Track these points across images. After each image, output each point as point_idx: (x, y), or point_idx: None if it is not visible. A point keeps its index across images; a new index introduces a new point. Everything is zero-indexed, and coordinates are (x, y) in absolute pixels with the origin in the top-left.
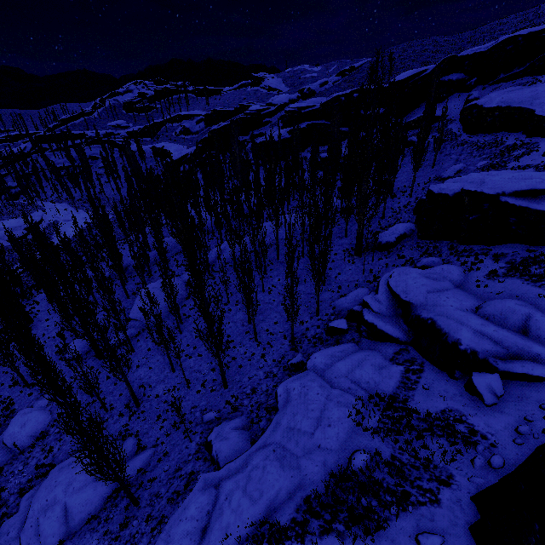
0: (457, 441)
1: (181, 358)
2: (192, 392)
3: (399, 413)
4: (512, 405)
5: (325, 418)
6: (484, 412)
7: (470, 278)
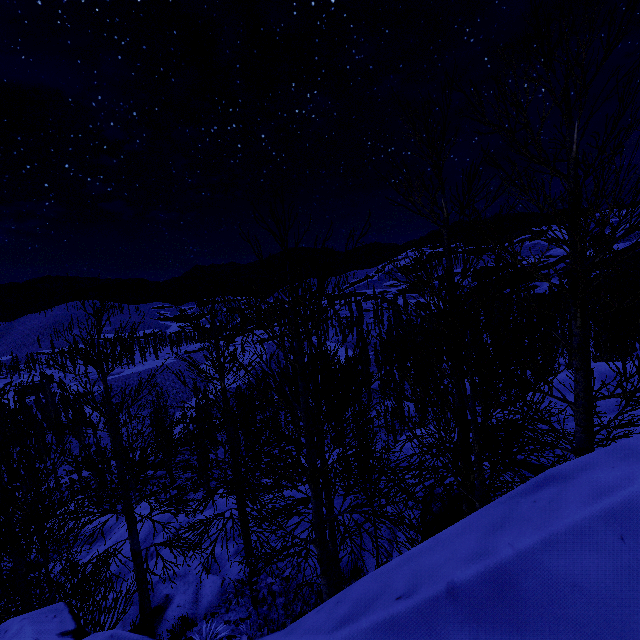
0: None
1: None
2: None
3: None
4: None
5: None
6: None
7: None
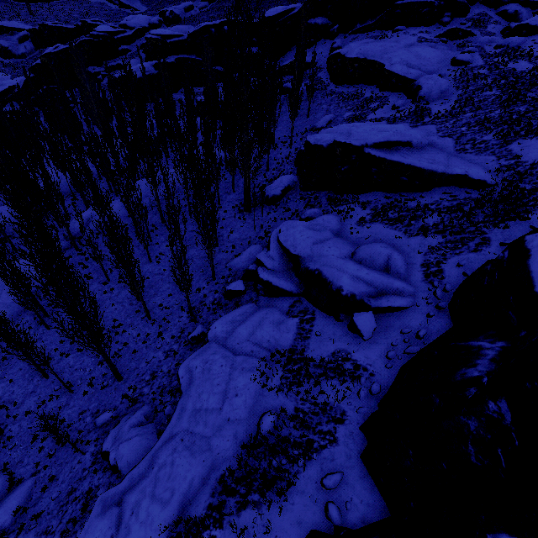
0: (346, 379)
1: (55, 359)
2: (77, 395)
3: (299, 365)
4: (382, 335)
5: (232, 389)
6: (364, 346)
7: (345, 226)
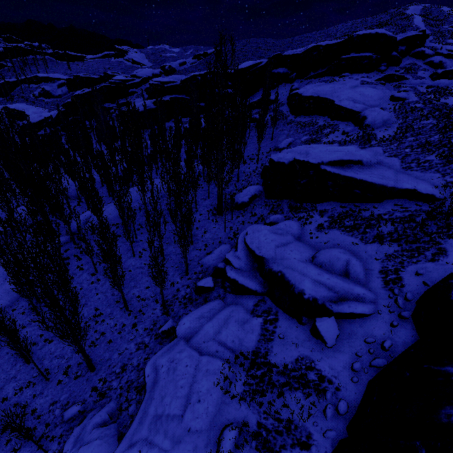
0: (311, 391)
1: (39, 345)
2: (52, 384)
3: (262, 370)
4: (346, 343)
5: (195, 393)
6: (328, 354)
7: (305, 231)
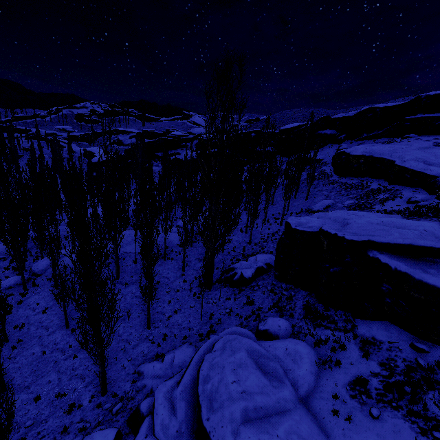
0: None
1: None
2: None
3: None
4: None
5: None
6: None
7: (324, 383)
